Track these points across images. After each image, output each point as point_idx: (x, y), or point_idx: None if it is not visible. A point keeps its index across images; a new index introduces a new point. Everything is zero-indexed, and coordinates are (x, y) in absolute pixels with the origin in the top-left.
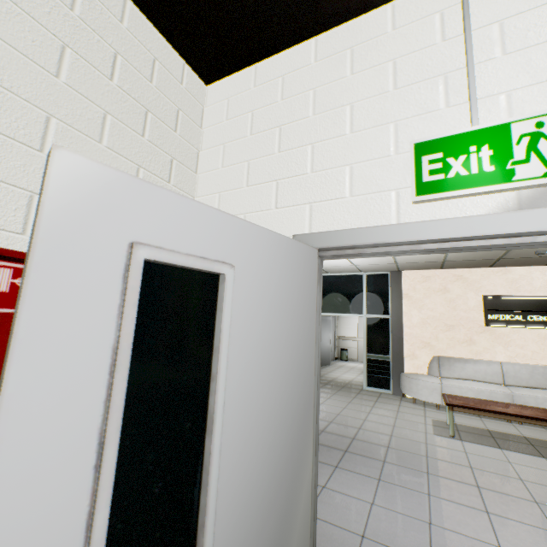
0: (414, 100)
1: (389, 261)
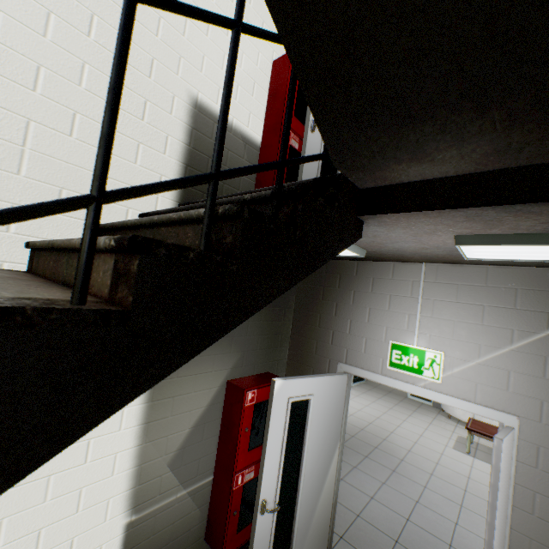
0: None
1: None
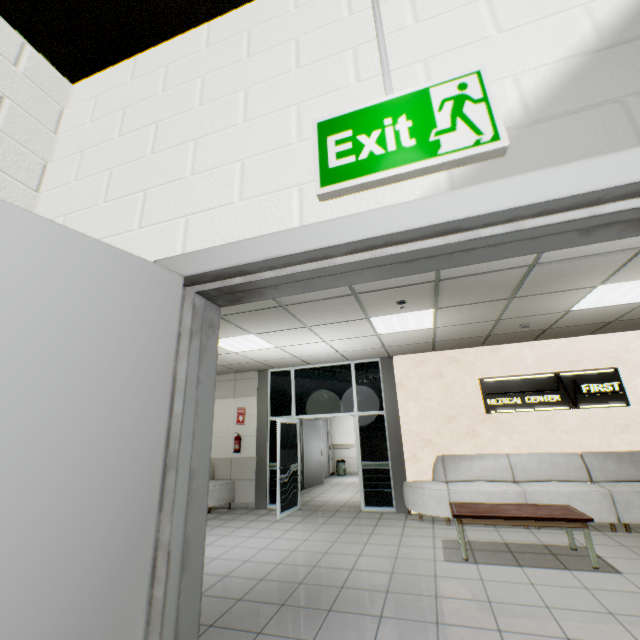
0: (320, 78)
1: (376, 345)
